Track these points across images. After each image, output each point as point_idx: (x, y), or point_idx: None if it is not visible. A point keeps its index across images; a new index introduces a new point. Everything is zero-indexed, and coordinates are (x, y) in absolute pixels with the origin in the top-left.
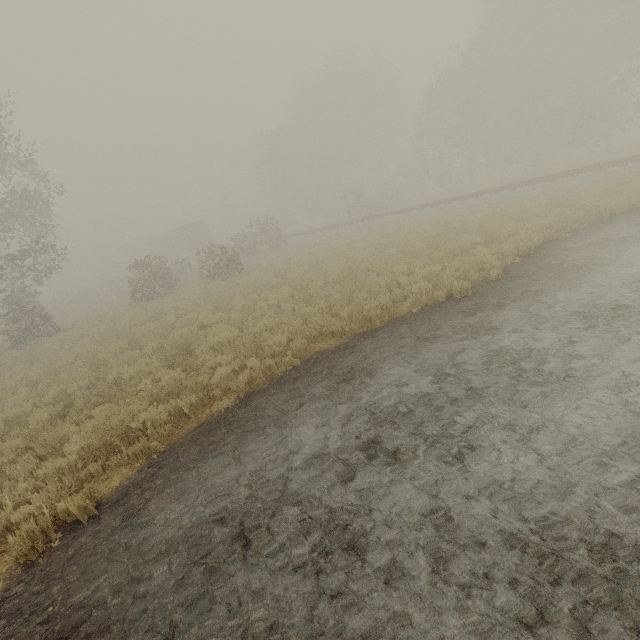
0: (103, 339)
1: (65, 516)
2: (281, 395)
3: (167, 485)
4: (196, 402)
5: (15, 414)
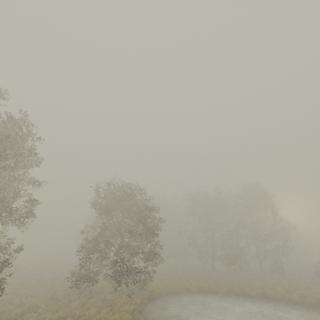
0: (288, 281)
1: (253, 295)
2: (296, 306)
3: (265, 301)
4: (281, 297)
5: (257, 283)
